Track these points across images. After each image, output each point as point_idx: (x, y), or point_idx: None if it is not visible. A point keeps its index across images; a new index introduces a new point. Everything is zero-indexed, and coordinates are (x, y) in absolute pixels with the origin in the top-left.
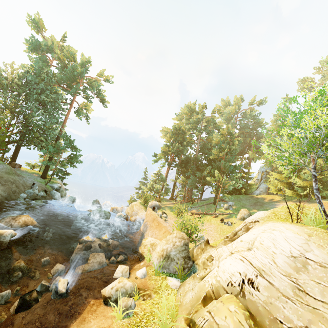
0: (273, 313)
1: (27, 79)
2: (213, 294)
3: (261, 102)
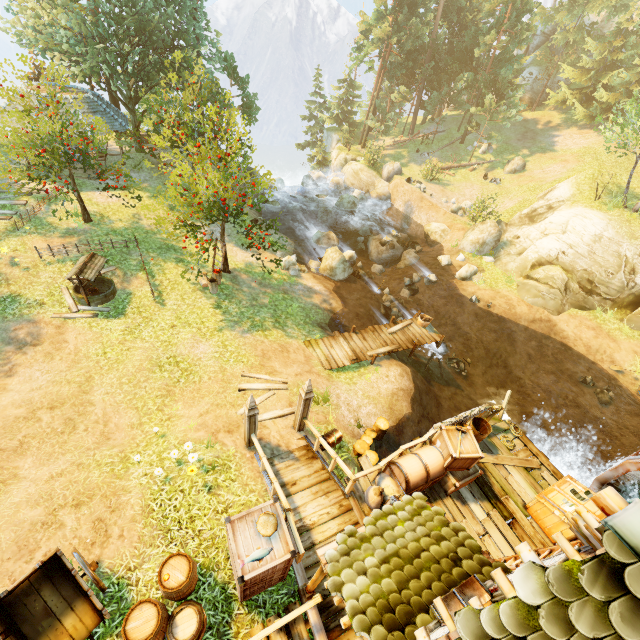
0: (574, 265)
1: None
2: (536, 263)
3: None
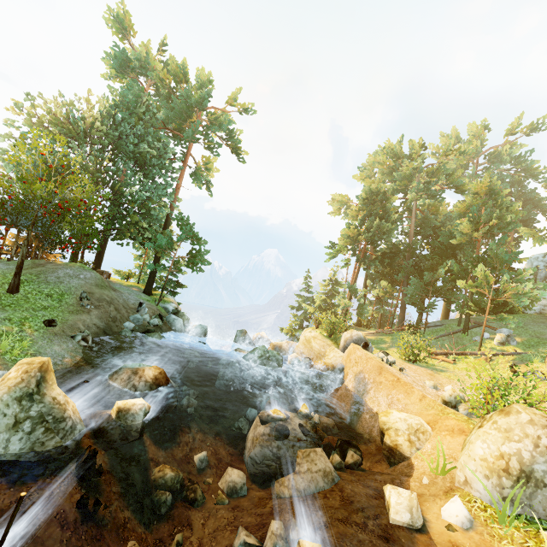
0: None
1: (115, 119)
2: None
3: (533, 127)
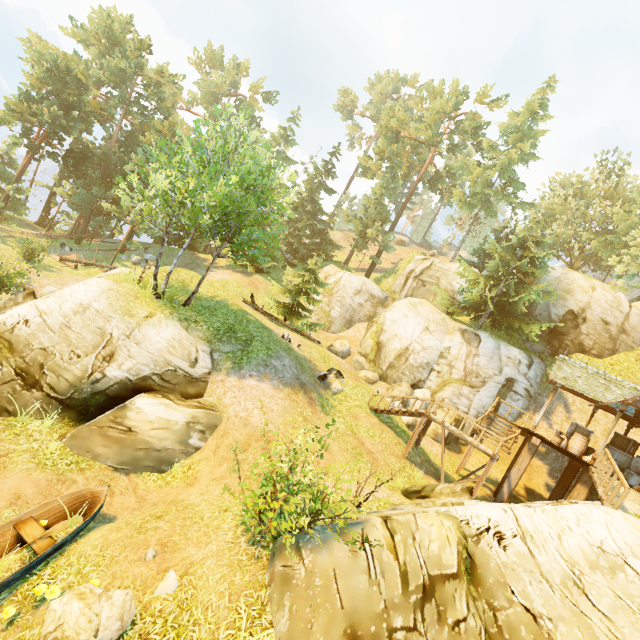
0: (31, 341)
1: None
2: None
3: (269, 97)
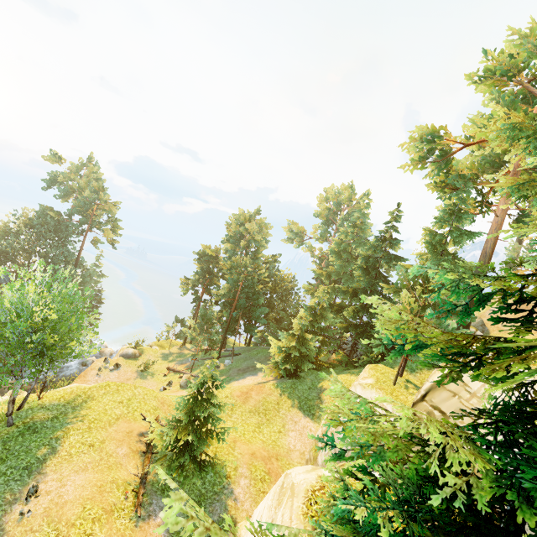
0: None
1: (34, 223)
2: None
3: (361, 198)
